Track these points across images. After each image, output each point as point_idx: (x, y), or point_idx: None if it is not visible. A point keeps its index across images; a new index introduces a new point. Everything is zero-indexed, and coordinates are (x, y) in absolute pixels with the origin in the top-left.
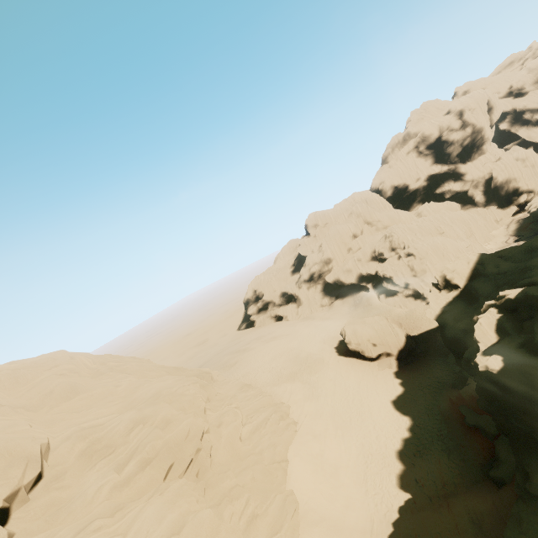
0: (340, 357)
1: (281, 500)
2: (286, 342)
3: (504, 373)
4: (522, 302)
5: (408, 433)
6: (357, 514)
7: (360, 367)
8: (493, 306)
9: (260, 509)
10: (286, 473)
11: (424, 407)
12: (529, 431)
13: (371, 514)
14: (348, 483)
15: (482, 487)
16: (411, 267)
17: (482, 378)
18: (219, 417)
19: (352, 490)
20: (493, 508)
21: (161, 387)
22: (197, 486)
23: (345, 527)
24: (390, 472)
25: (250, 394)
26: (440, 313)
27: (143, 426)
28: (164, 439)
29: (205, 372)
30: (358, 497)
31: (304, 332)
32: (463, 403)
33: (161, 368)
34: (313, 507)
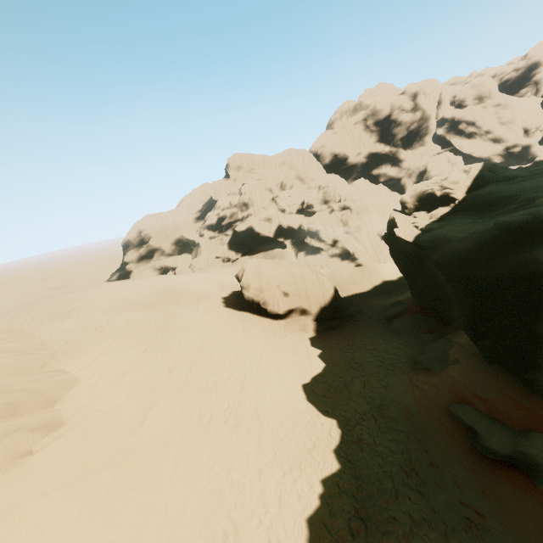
0: (227, 309)
1: None
2: (150, 285)
3: None
4: None
5: (334, 461)
6: None
7: (255, 325)
8: None
9: None
10: None
11: (366, 401)
12: None
13: None
14: None
15: None
16: (344, 222)
17: None
18: None
19: None
20: None
21: None
22: None
23: None
24: None
25: None
26: (421, 232)
27: None
28: None
29: None
30: None
31: (186, 279)
32: (460, 400)
33: None
34: None
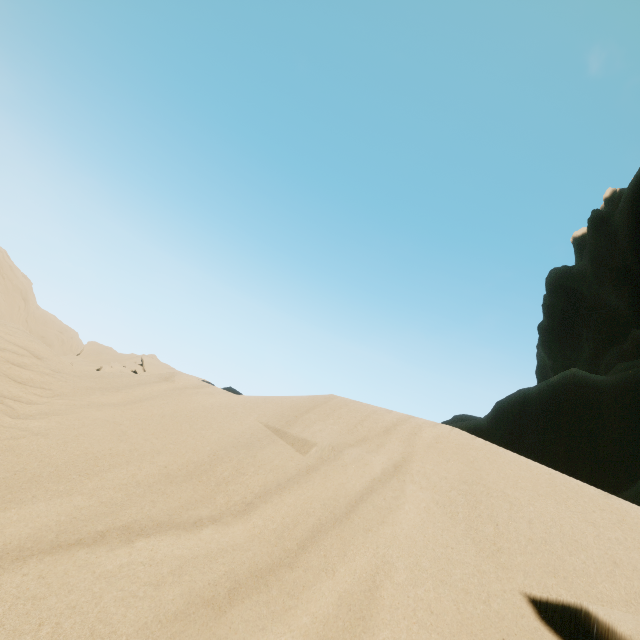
0: None
1: None
2: None
3: None
4: None
5: None
6: None
7: None
8: None
9: None
10: None
11: None
12: None
13: None
14: None
15: None
16: None
17: None
18: None
19: None
20: None
21: None
22: None
23: None
24: None
25: None
26: None
27: None
28: None
29: None
30: None
31: None
32: None
33: None
34: None
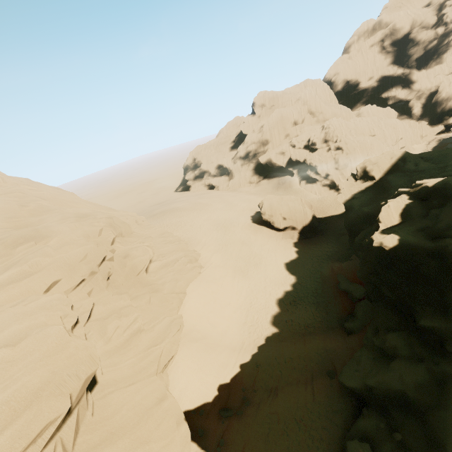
0: (253, 224)
1: (168, 321)
2: (211, 205)
3: (395, 251)
4: (438, 191)
5: (290, 287)
6: (233, 337)
7: (267, 234)
8: (405, 193)
9: (147, 326)
10: (181, 302)
11: (310, 271)
12: (395, 301)
13: (244, 338)
14: (232, 315)
15: (335, 332)
16: (336, 160)
17: (372, 253)
18: (127, 250)
19: (234, 320)
20: (339, 348)
21: (71, 215)
22: (84, 302)
23: (220, 345)
24: (267, 313)
25: (168, 240)
26: (349, 198)
27: (34, 243)
28: (54, 257)
29: (130, 215)
30: (237, 326)
31: (229, 200)
32: (342, 273)
33: (85, 203)
34: (198, 328)
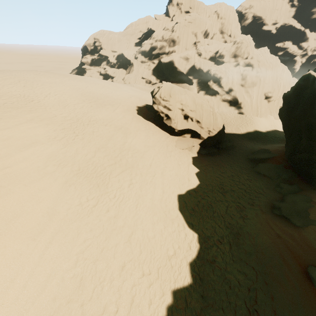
0: (138, 116)
1: None
2: (89, 81)
3: None
4: None
5: (188, 274)
6: None
7: (155, 135)
8: None
9: None
10: None
11: (225, 225)
12: None
13: None
14: None
15: None
16: (244, 76)
17: None
18: None
19: None
20: None
21: None
22: None
23: None
24: None
25: None
26: None
27: None
28: None
29: None
30: None
31: (116, 85)
32: None
33: None
34: None
